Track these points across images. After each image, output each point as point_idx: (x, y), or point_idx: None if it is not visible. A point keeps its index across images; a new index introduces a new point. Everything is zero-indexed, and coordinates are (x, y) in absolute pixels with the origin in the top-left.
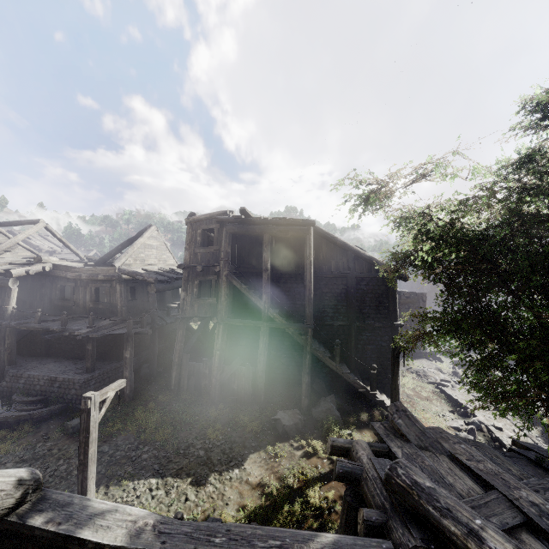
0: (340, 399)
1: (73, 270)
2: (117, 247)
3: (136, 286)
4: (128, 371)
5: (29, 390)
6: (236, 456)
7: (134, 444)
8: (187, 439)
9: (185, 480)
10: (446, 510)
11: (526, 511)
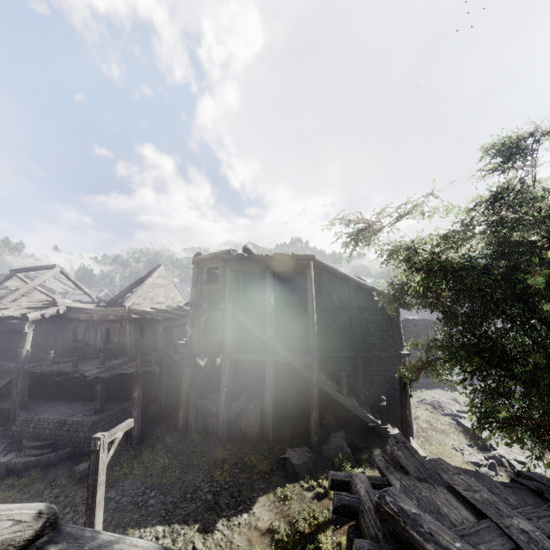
0: (351, 434)
1: (85, 312)
2: (128, 287)
3: (145, 324)
4: (136, 412)
5: (39, 434)
6: (244, 500)
7: (141, 489)
8: (194, 482)
9: (192, 527)
10: (428, 535)
11: (514, 538)
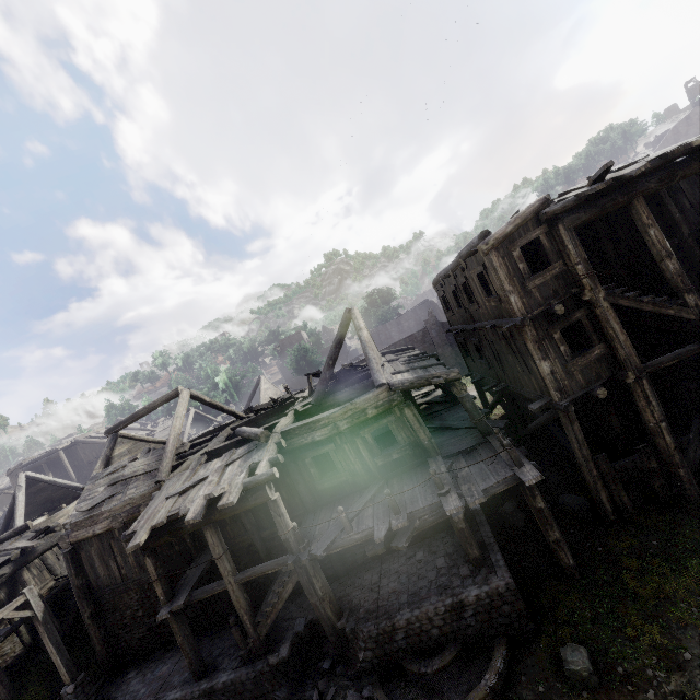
0: None
1: (319, 425)
2: (328, 364)
3: None
4: (555, 530)
5: (421, 644)
6: None
7: None
8: None
9: None
10: None
11: None
